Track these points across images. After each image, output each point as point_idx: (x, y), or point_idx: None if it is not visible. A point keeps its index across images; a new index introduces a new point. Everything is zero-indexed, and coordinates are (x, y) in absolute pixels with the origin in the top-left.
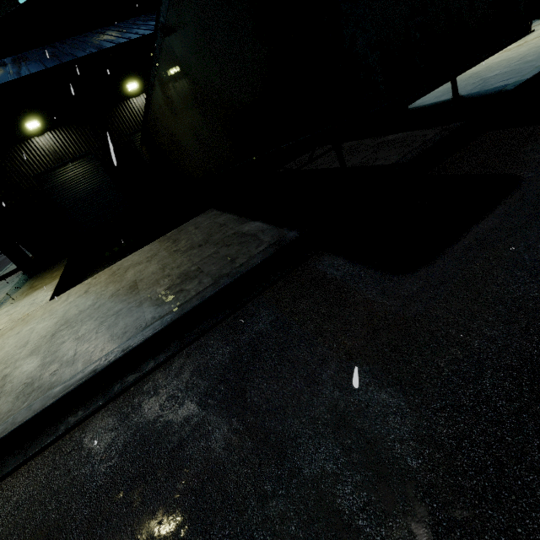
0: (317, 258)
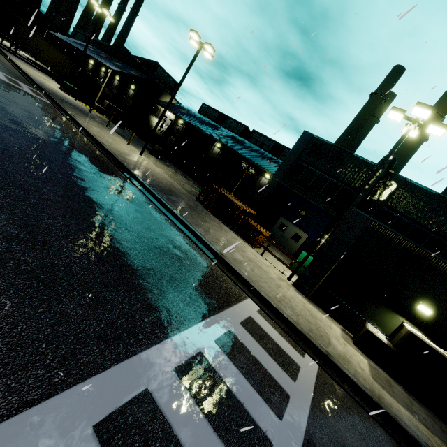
0: None
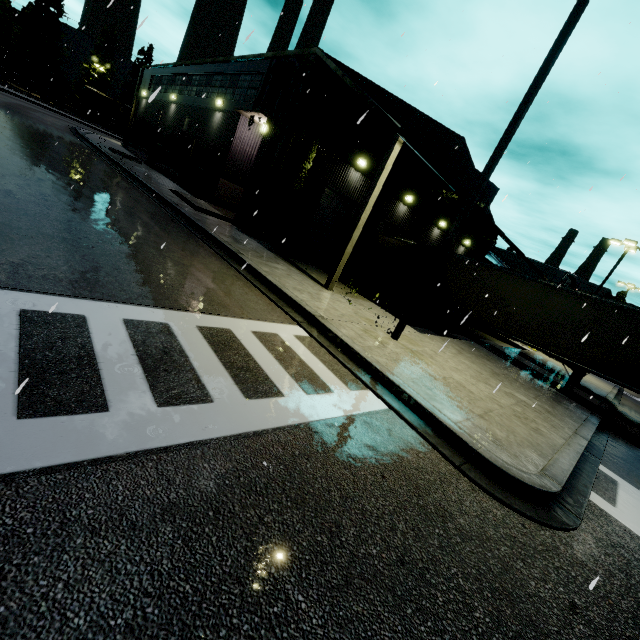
0: (614, 434)
